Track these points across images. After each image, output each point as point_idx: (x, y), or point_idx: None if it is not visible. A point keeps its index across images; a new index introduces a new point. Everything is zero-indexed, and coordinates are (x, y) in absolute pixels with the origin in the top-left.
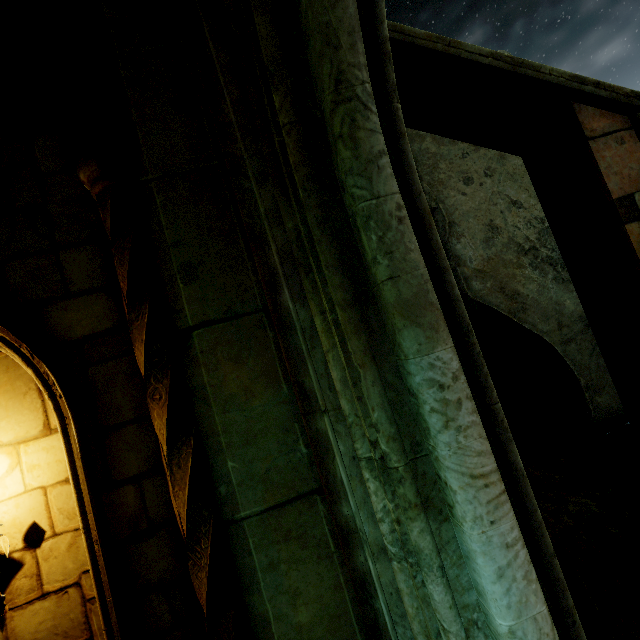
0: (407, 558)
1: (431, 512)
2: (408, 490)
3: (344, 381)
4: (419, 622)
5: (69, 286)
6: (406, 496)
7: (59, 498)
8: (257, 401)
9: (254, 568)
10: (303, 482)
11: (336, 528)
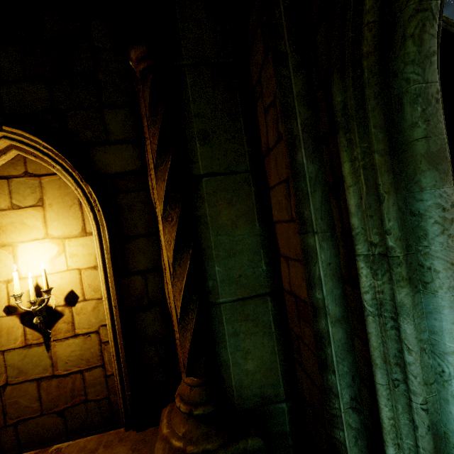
0: (383, 313)
1: (411, 286)
2: (403, 270)
3: (358, 206)
4: (379, 351)
5: (109, 136)
6: (401, 273)
7: (89, 277)
8: (239, 231)
9: (224, 333)
10: (261, 287)
11: (310, 305)
